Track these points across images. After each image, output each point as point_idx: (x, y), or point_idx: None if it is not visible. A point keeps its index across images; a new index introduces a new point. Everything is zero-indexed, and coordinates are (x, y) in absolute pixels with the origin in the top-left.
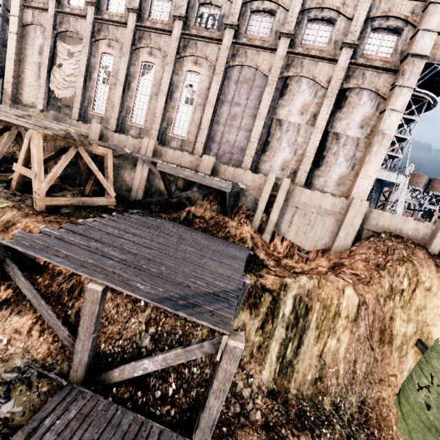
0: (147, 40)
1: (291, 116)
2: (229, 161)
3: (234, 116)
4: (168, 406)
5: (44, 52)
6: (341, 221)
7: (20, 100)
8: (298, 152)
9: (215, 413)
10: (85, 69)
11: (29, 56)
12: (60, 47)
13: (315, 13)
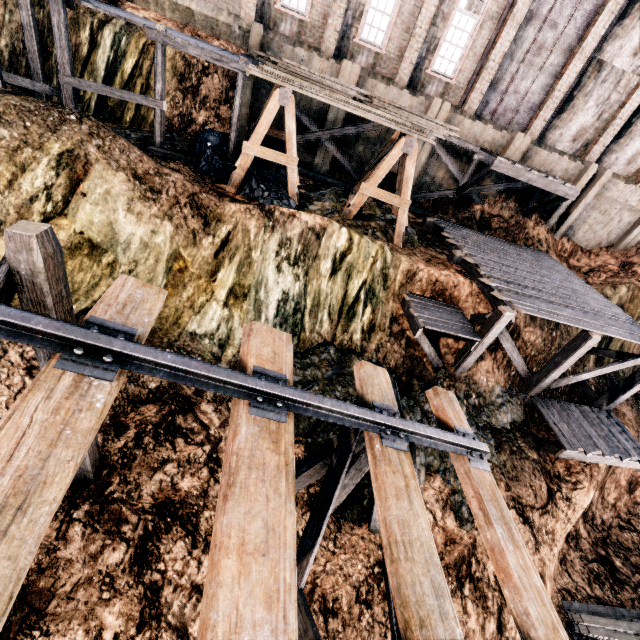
0: None
1: (619, 57)
2: (509, 125)
3: (539, 47)
4: (563, 396)
5: None
6: (638, 218)
7: None
8: (603, 117)
9: (630, 394)
10: None
11: None
12: None
13: None
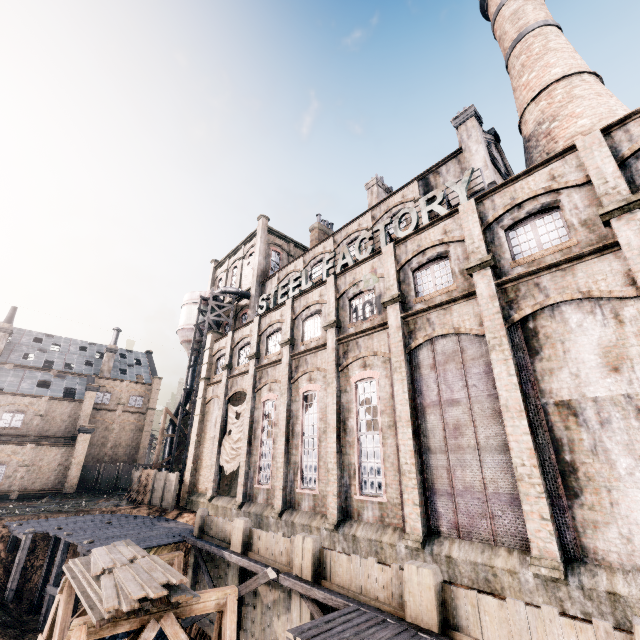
0: (304, 366)
1: (587, 385)
2: (495, 540)
3: (455, 427)
4: None
5: (217, 424)
6: None
7: (197, 489)
8: None
9: None
10: (248, 427)
11: (208, 432)
12: (230, 412)
13: (511, 216)
